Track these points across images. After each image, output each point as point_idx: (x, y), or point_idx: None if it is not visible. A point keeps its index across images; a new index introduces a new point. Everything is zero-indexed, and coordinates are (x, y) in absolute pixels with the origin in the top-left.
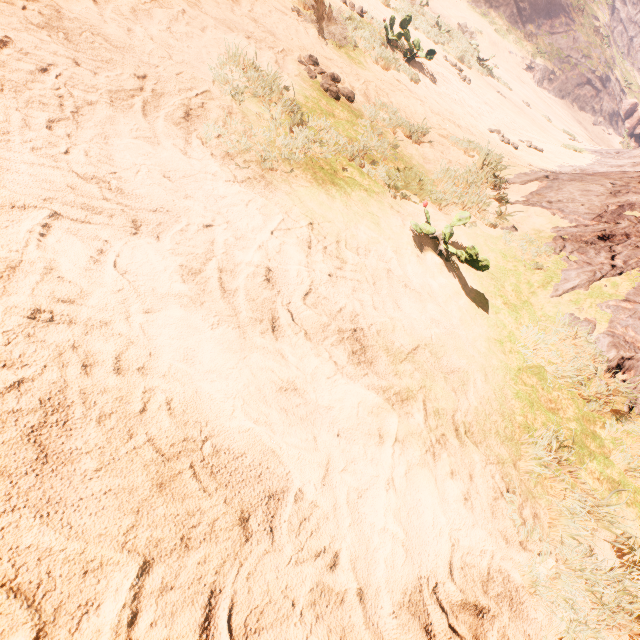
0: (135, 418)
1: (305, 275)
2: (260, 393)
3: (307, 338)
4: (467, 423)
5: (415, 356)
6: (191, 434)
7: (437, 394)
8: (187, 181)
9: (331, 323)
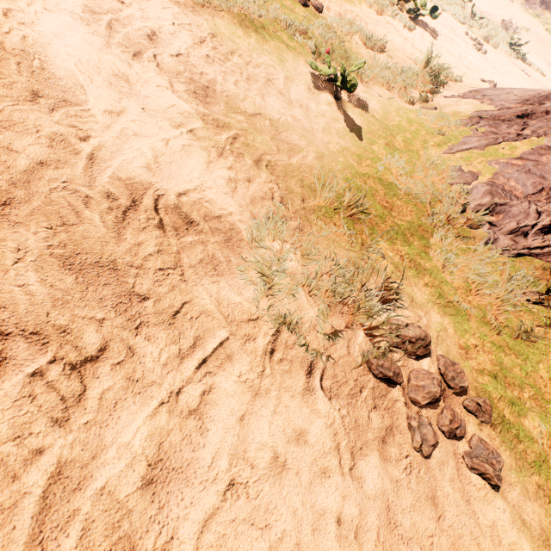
0: (1, 34)
1: (183, 47)
2: (97, 69)
3: (158, 68)
4: (274, 163)
5: (253, 119)
6: (28, 50)
7: (256, 139)
8: None
9: (185, 72)
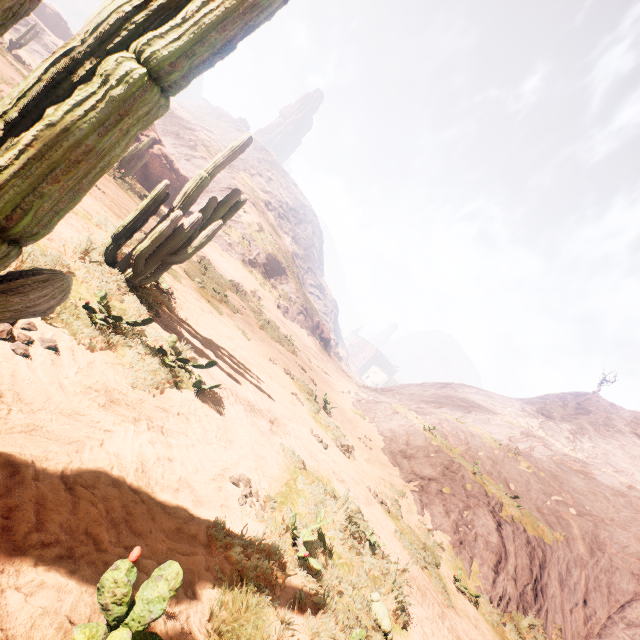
0: None
1: None
2: None
3: None
4: None
5: None
6: None
7: None
8: (465, 632)
9: None
